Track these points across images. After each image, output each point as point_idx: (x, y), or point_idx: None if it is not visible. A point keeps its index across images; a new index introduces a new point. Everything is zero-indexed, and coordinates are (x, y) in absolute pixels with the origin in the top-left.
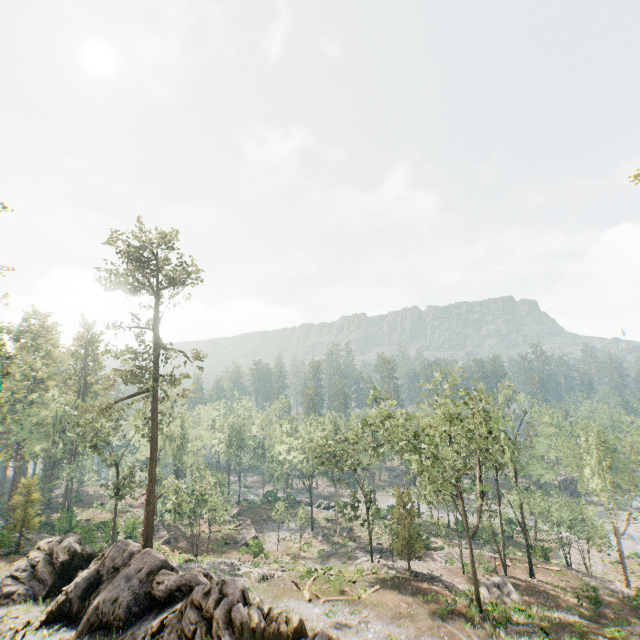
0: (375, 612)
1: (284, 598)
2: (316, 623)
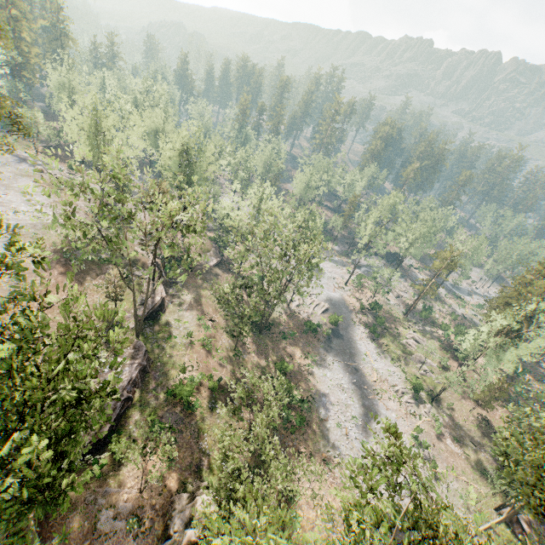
0: (53, 197)
1: (27, 177)
2: (15, 185)
